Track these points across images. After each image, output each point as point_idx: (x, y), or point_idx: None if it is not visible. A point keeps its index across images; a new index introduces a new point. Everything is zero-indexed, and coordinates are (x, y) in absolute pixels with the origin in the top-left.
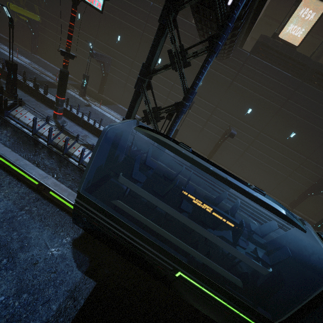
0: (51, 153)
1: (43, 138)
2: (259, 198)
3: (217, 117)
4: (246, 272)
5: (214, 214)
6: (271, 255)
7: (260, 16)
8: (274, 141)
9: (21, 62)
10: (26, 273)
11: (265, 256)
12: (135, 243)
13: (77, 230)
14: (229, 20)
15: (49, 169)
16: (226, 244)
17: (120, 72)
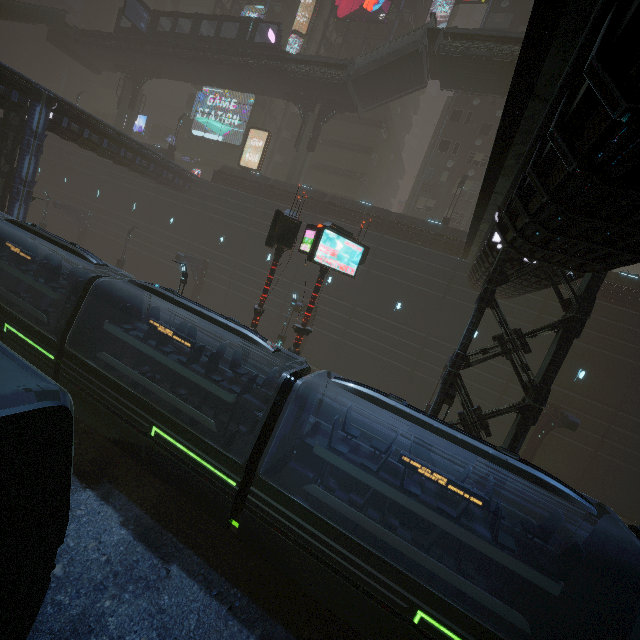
0: None
1: None
2: None
3: (193, 253)
4: None
5: None
6: None
7: (274, 160)
8: (252, 267)
9: None
10: None
11: None
12: None
13: None
14: (24, 128)
15: None
16: None
17: (99, 225)
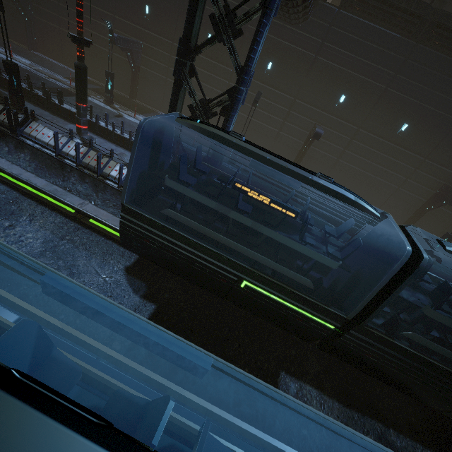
0: (83, 176)
1: (69, 158)
2: (325, 185)
3: (297, 114)
4: (320, 278)
5: (272, 205)
6: (343, 250)
7: None
8: (378, 139)
9: (19, 65)
10: None
11: (337, 252)
12: (192, 256)
13: (128, 259)
14: None
15: (84, 196)
16: (290, 240)
17: (156, 63)
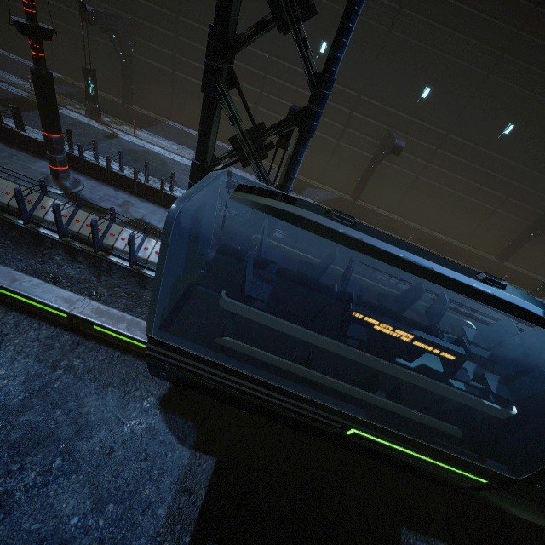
0: (73, 253)
1: (47, 226)
2: (496, 297)
3: (363, 117)
4: (461, 408)
5: (416, 343)
6: (511, 383)
7: None
8: (473, 146)
9: None
10: (100, 473)
11: (502, 387)
12: (269, 398)
13: (162, 382)
14: None
15: (79, 283)
16: (436, 384)
17: (155, 48)
